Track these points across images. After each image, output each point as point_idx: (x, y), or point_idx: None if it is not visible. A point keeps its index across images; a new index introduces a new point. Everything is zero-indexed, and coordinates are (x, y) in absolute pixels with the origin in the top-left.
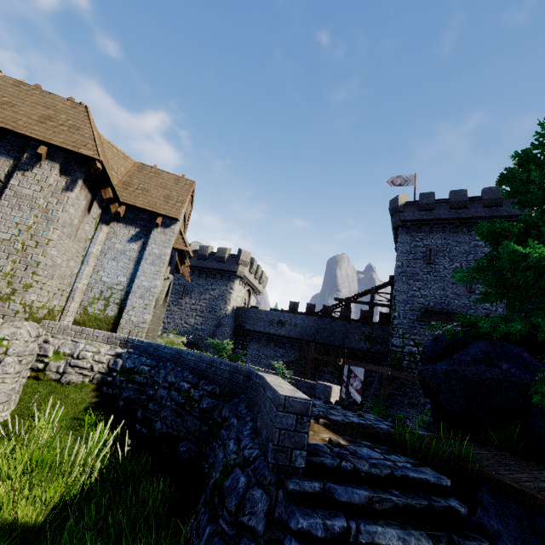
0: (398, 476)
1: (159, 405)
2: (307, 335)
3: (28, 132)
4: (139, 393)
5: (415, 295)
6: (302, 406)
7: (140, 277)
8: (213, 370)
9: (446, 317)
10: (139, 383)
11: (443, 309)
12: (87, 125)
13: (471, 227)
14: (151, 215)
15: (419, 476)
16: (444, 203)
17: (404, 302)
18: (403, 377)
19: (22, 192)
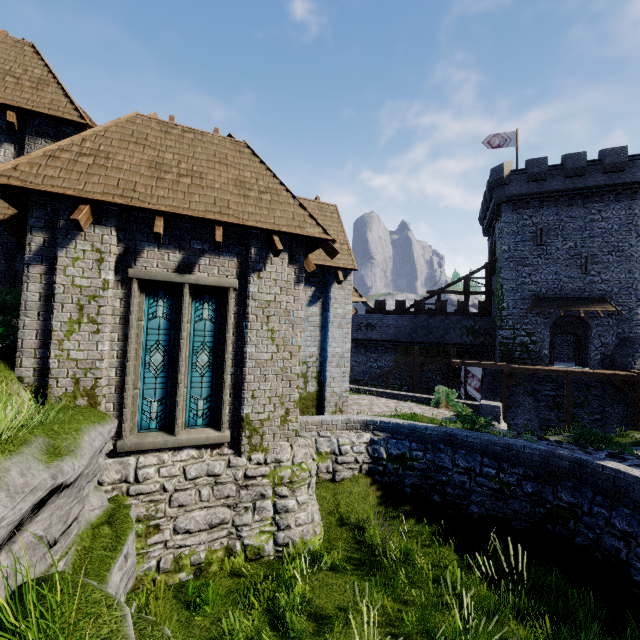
0: None
1: (461, 490)
2: (403, 335)
3: (250, 220)
4: (423, 479)
5: (526, 283)
6: None
7: (331, 344)
8: (514, 454)
9: (560, 303)
10: (420, 469)
11: (556, 295)
12: (275, 181)
13: (587, 199)
14: (322, 268)
15: None
16: (558, 170)
17: (513, 291)
18: (524, 372)
19: (264, 299)
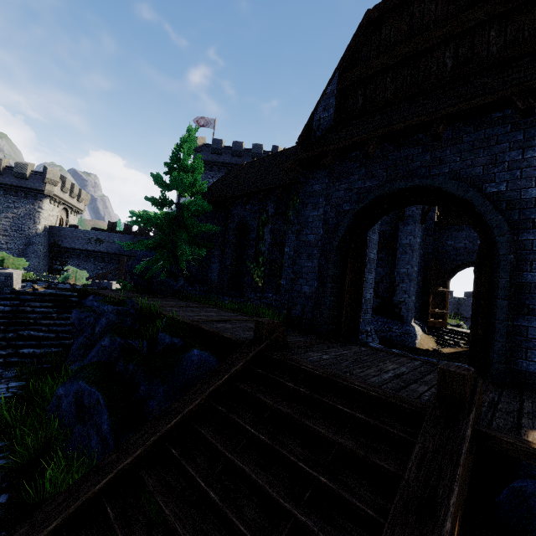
0: (53, 294)
1: None
2: (124, 250)
3: None
4: None
5: None
6: (8, 274)
7: None
8: None
9: None
10: None
11: None
12: None
13: None
14: None
15: (62, 293)
16: (229, 150)
17: None
18: None
19: None
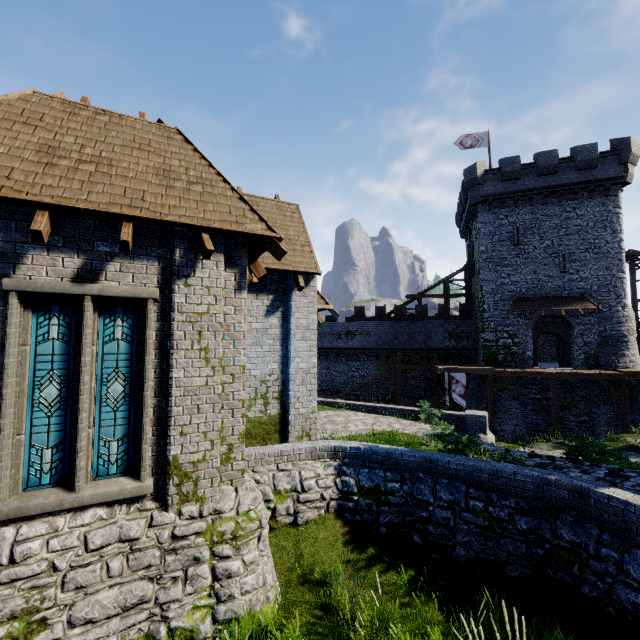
0: None
1: (445, 528)
2: (384, 342)
3: (172, 214)
4: (401, 515)
5: (505, 283)
6: None
7: (294, 359)
8: (504, 482)
9: (541, 303)
10: (396, 504)
11: (536, 294)
12: (210, 171)
13: (561, 197)
14: (280, 273)
15: None
16: (531, 168)
17: (493, 293)
18: (509, 375)
19: (194, 310)
